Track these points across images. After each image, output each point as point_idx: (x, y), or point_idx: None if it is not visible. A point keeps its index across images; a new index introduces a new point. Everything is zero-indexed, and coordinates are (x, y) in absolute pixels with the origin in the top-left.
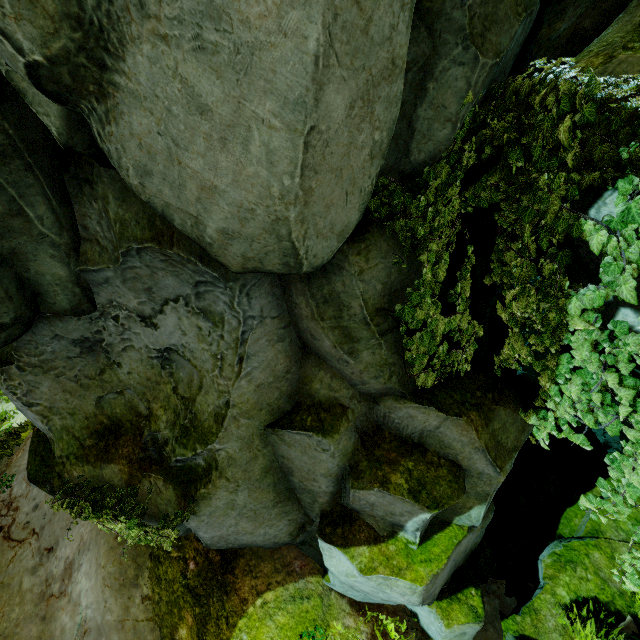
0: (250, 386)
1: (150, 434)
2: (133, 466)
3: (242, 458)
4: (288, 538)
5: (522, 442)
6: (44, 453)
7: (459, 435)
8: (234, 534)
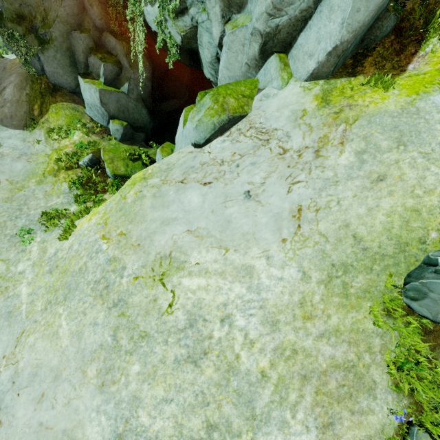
0: (65, 13)
1: (35, 24)
2: (27, 30)
3: (60, 39)
4: (75, 87)
5: (143, 67)
6: (1, 17)
7: (119, 48)
8: (56, 73)
